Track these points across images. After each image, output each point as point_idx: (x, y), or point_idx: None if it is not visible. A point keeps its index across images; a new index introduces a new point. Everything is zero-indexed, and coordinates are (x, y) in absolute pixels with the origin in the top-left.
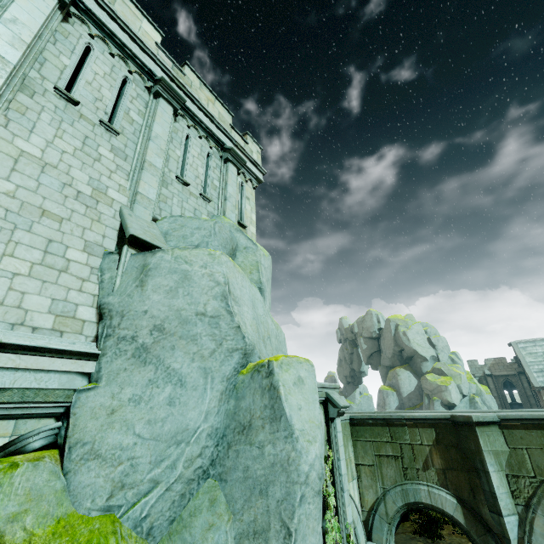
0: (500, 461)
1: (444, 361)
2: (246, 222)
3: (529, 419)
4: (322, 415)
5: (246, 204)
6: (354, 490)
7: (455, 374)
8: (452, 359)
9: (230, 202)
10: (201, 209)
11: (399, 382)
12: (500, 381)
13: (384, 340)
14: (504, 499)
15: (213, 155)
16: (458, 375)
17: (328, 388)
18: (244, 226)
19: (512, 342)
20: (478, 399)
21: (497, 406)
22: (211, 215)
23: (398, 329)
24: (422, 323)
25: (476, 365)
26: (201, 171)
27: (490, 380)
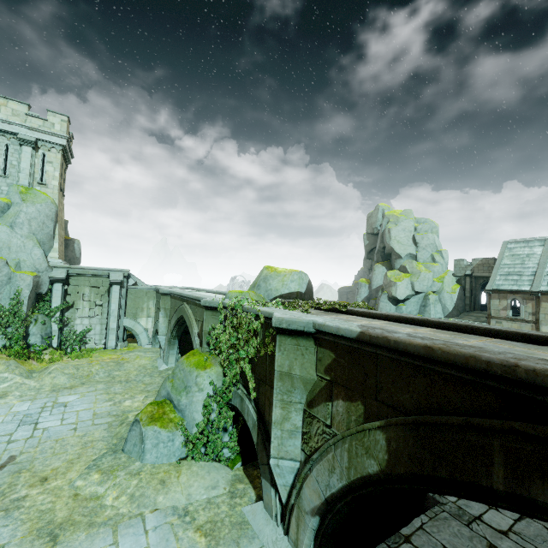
0: (167, 313)
1: (421, 259)
2: (48, 180)
3: (173, 293)
4: (31, 278)
5: (48, 167)
6: (147, 321)
7: (415, 272)
8: (433, 258)
9: (24, 173)
10: (2, 184)
11: (373, 277)
12: (479, 282)
13: (378, 237)
14: (162, 329)
15: (12, 145)
16: (418, 273)
17: (112, 271)
18: (43, 184)
19: (504, 242)
20: (435, 297)
21: (453, 305)
22: (10, 185)
23: (386, 226)
24: (420, 219)
25: (461, 265)
26: (0, 160)
27: (468, 280)
